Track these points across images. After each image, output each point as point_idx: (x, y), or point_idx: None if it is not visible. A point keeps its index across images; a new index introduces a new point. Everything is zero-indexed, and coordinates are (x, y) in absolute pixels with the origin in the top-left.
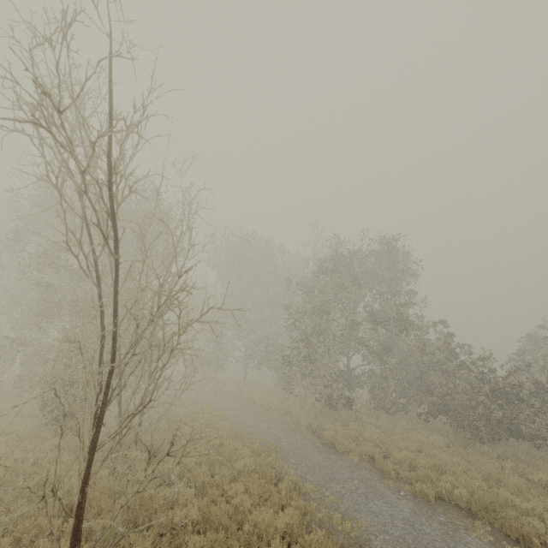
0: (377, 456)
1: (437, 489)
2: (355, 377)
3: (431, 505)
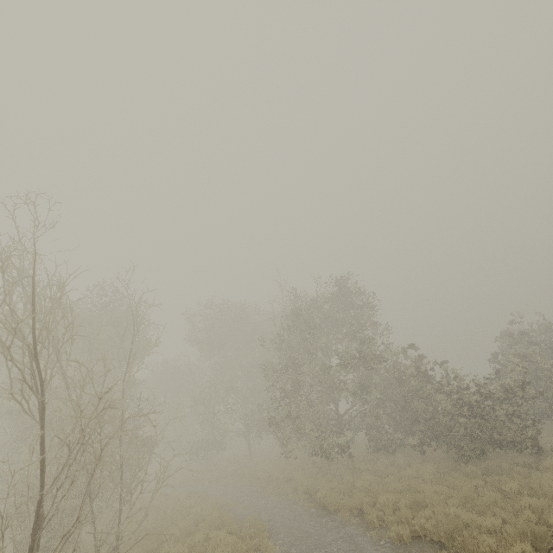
0: (364, 507)
1: (414, 527)
2: (347, 422)
3: (406, 547)
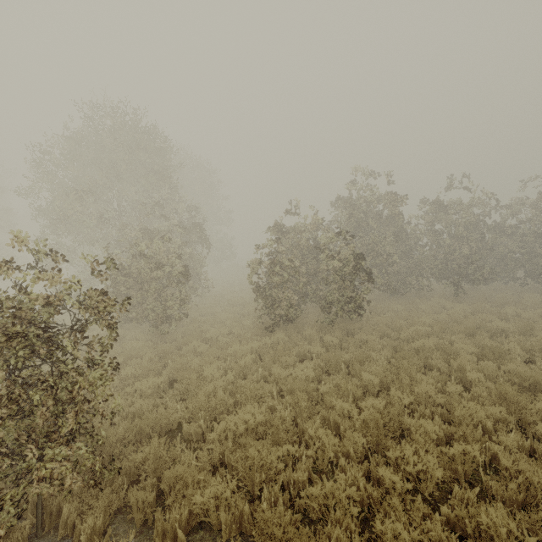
0: None
1: None
2: None
3: None
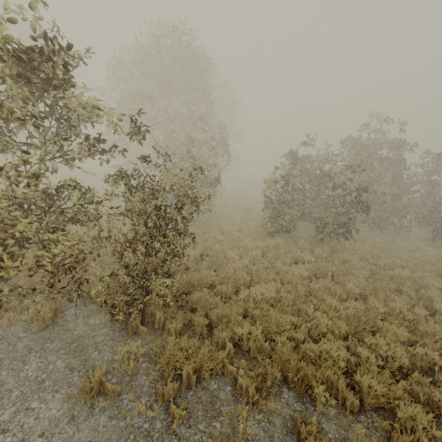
0: None
1: None
2: None
3: None
